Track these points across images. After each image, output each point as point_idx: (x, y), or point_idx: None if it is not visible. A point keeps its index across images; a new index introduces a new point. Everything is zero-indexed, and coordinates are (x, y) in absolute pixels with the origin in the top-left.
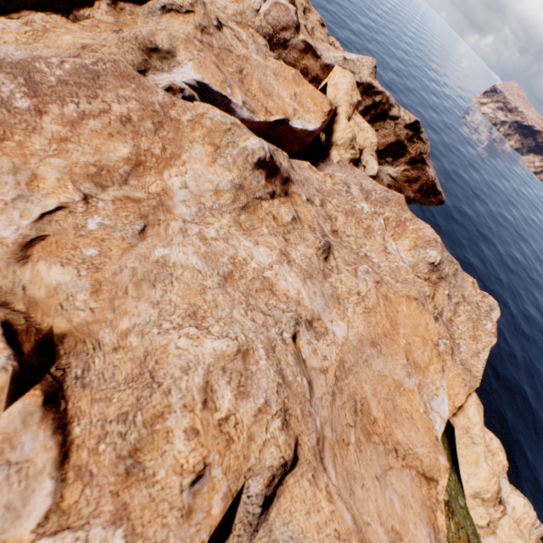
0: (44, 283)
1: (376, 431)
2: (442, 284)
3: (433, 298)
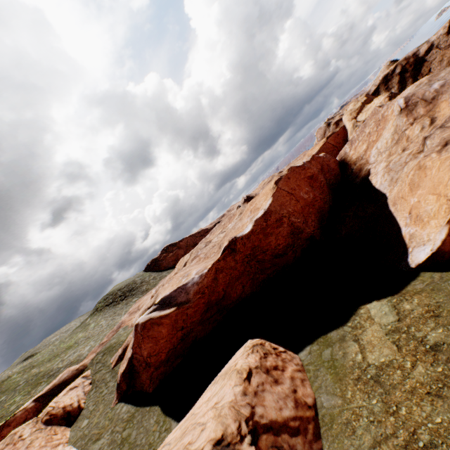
0: None
1: None
2: (442, 99)
3: (435, 121)
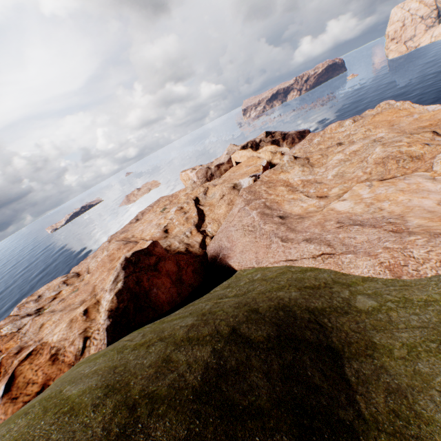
0: (337, 192)
1: (435, 124)
2: None
3: None
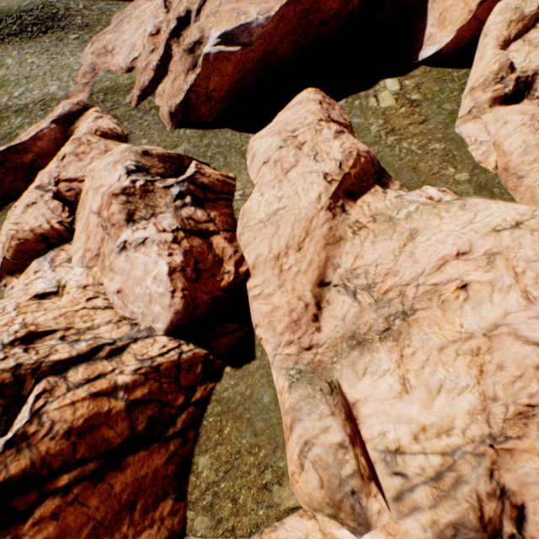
0: None
1: None
2: None
3: None
